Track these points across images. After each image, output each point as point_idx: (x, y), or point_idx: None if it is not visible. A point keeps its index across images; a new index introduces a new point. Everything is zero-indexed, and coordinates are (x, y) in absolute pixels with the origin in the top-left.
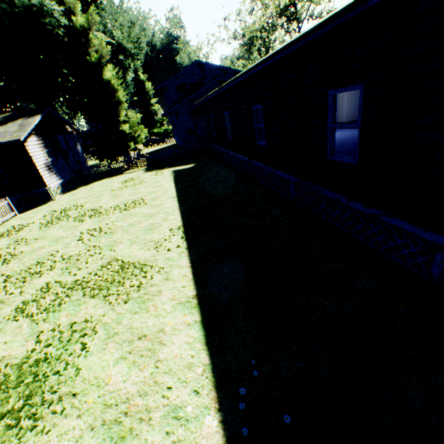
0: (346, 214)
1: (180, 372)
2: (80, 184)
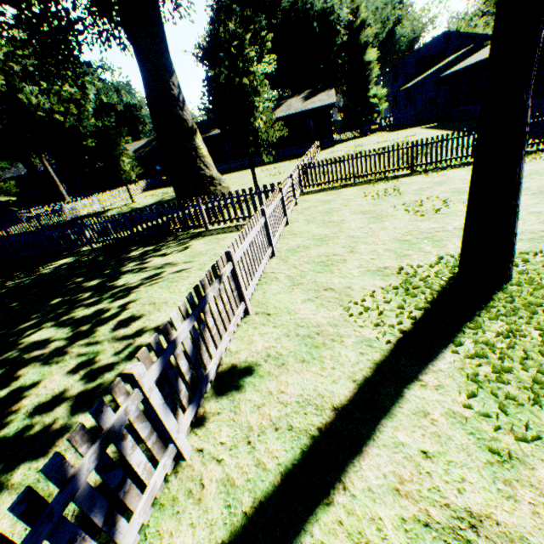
0: None
1: None
2: (336, 144)
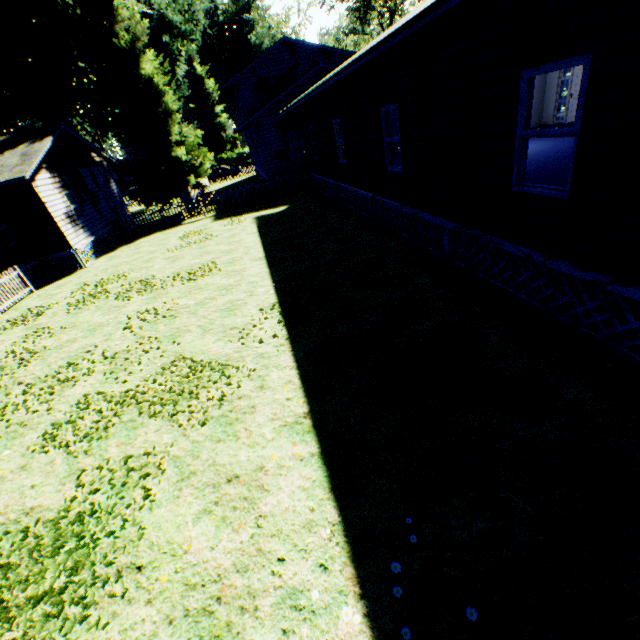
0: (540, 281)
1: (296, 536)
2: (119, 243)
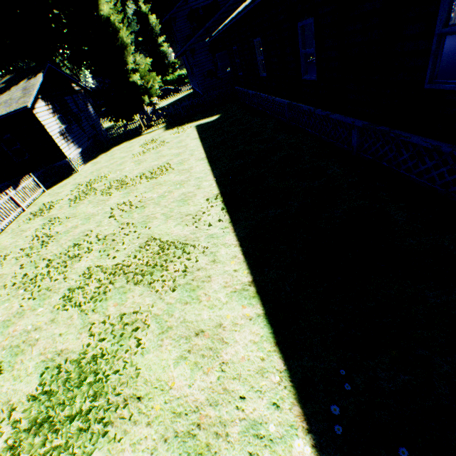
0: (444, 168)
1: (252, 379)
2: (99, 152)
